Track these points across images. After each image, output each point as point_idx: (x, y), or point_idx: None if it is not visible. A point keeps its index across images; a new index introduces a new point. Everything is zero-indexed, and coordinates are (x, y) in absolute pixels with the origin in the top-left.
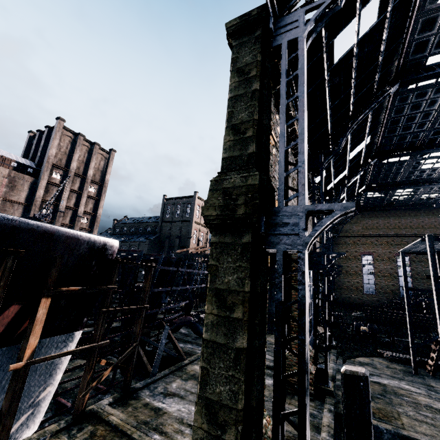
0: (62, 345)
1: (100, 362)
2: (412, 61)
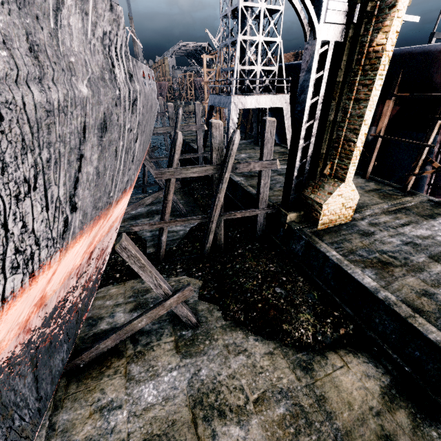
0: (421, 142)
1: (432, 163)
2: None
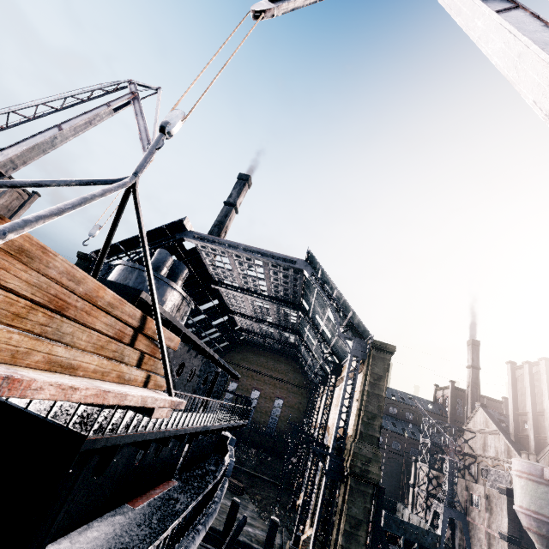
0: None
1: None
2: (217, 278)
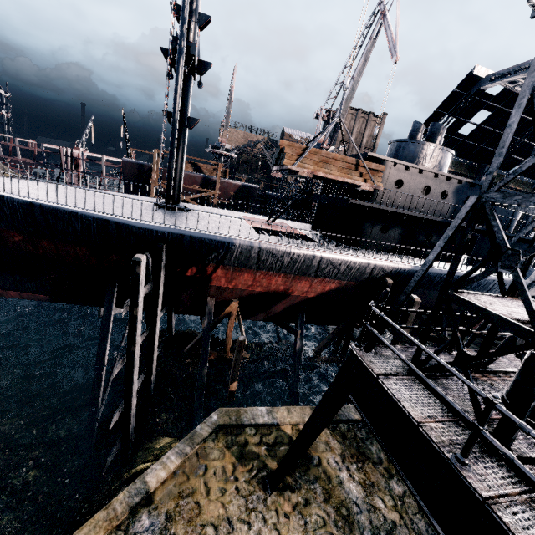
0: None
1: None
2: None
